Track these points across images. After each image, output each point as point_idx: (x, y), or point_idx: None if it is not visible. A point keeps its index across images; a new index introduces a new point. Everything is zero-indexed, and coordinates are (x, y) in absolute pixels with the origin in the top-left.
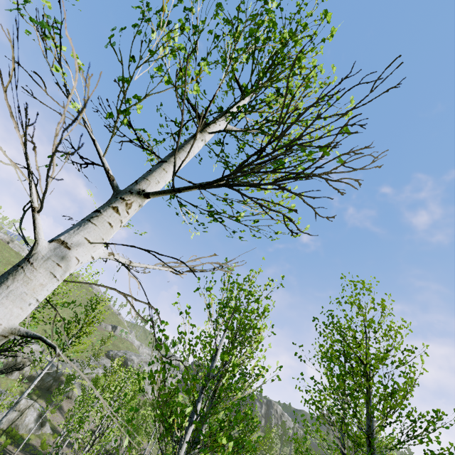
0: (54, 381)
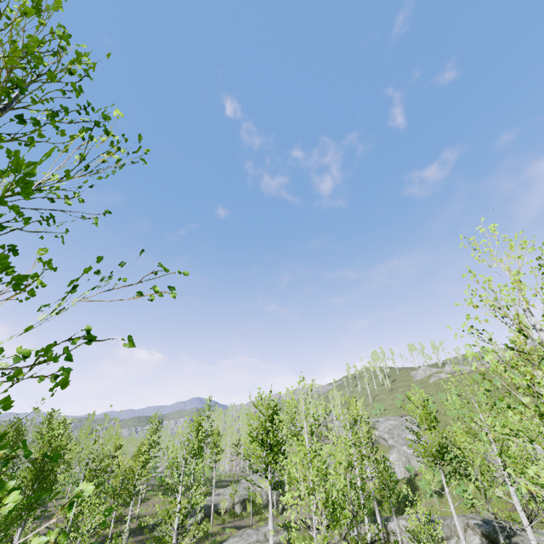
0: None
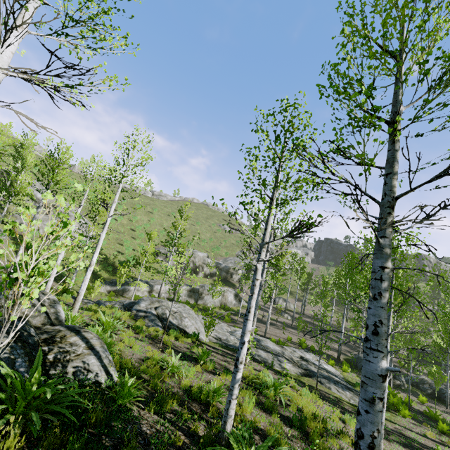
0: (226, 274)
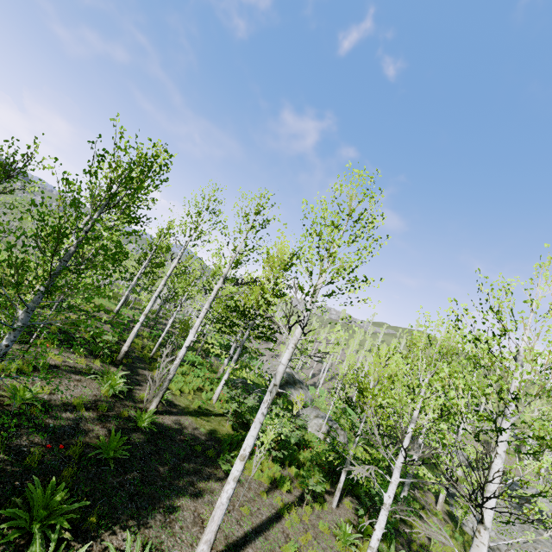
0: None
